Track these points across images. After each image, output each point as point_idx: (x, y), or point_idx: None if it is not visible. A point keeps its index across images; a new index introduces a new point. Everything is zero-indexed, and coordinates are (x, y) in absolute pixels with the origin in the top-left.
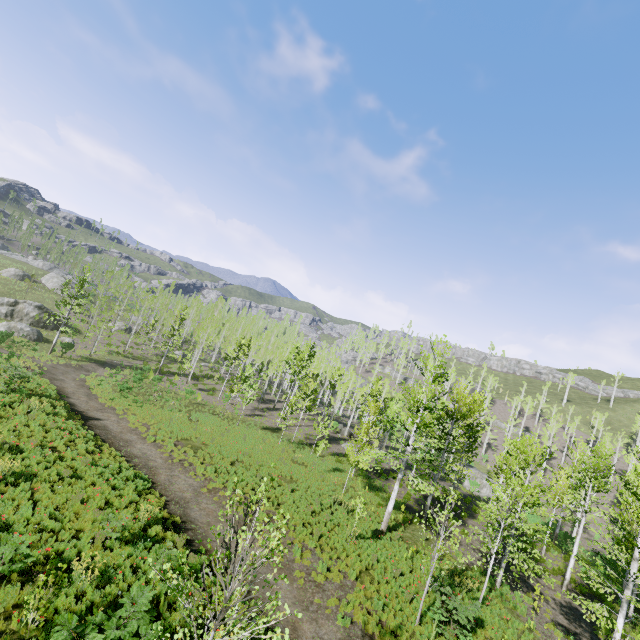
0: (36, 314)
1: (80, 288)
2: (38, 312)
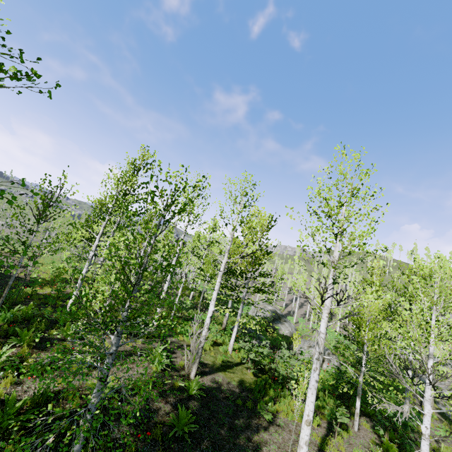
0: None
1: None
2: None
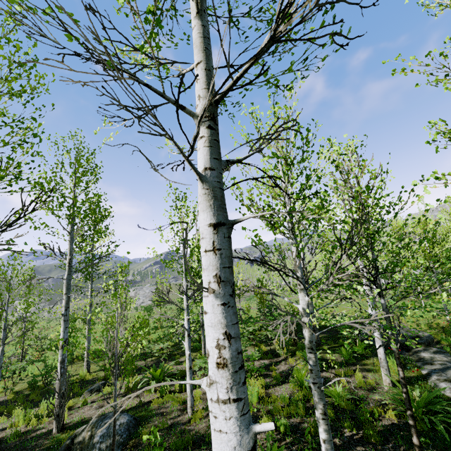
0: None
1: None
2: None
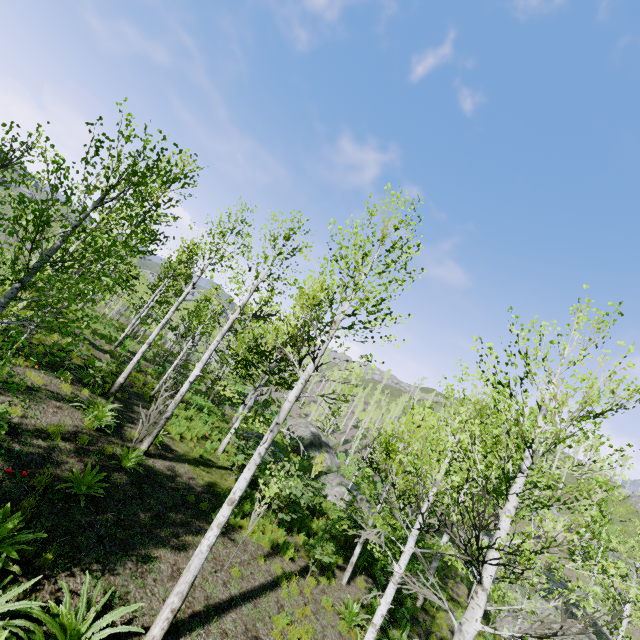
0: None
1: None
2: None
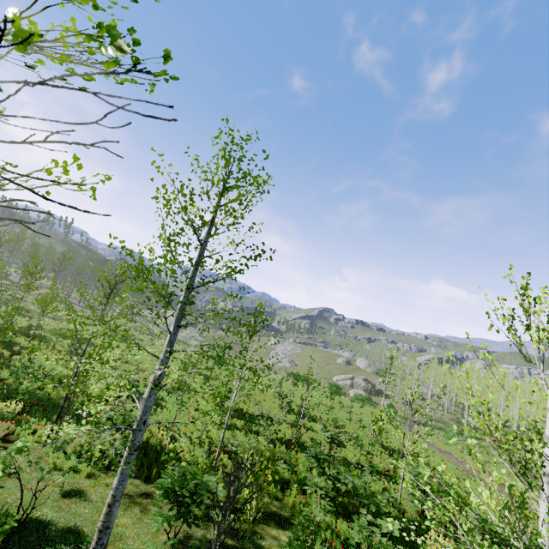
0: (364, 384)
1: (391, 362)
2: (364, 383)
